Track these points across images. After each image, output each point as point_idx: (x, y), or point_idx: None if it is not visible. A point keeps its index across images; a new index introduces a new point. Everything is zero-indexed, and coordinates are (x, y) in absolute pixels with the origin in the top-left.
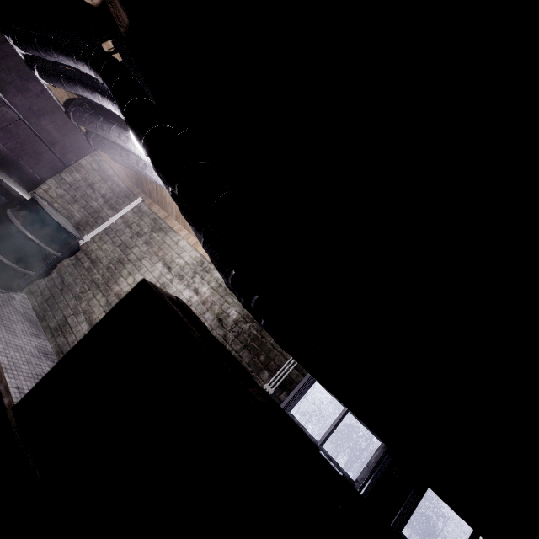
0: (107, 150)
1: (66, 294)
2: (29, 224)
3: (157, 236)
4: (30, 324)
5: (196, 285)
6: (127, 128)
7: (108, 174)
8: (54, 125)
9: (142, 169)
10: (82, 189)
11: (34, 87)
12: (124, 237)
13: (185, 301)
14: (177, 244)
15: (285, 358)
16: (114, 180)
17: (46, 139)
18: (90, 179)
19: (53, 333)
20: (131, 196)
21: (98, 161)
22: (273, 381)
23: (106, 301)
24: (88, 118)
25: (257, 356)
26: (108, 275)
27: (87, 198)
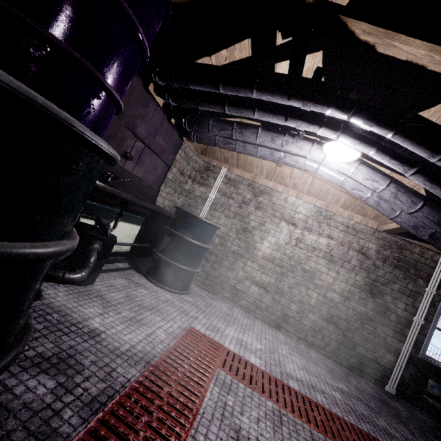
0: (222, 145)
1: (218, 269)
2: (199, 237)
3: (263, 199)
4: (219, 302)
5: (326, 232)
6: (274, 129)
7: (189, 156)
8: (162, 136)
9: (280, 159)
10: (177, 179)
11: (150, 109)
12: (233, 209)
13: (325, 247)
14: (287, 202)
15: (430, 266)
16: (193, 159)
17: (158, 152)
18: (181, 168)
19: (233, 300)
20: (211, 168)
21: (183, 149)
22: (431, 285)
23: (258, 265)
24: (217, 125)
25: (407, 271)
26: (244, 245)
27: (180, 184)
